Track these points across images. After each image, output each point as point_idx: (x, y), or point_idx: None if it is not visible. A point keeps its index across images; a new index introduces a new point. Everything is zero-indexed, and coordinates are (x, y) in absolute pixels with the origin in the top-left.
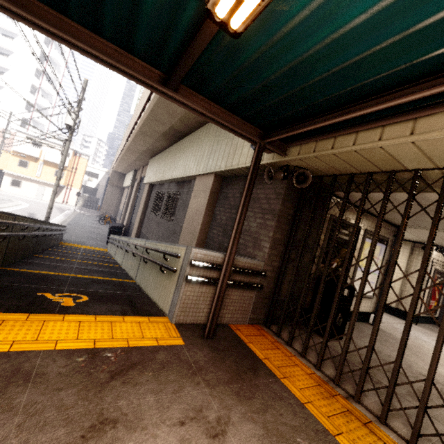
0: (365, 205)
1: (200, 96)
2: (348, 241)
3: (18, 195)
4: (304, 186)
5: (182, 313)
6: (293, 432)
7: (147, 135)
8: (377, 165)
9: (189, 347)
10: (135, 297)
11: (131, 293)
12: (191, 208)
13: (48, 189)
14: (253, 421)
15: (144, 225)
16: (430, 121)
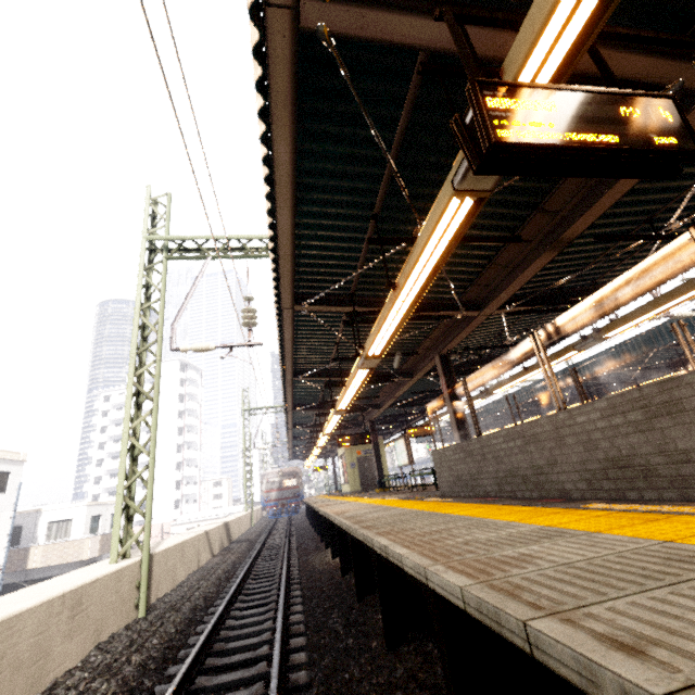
0: None
1: None
2: None
3: None
4: None
5: None
6: None
7: None
8: None
9: None
10: None
11: None
12: None
13: None
14: None
15: None
16: None
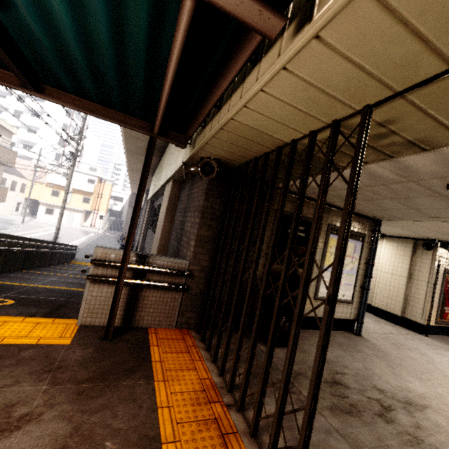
0: None
1: (69, 94)
2: (305, 238)
3: (51, 222)
4: (212, 177)
5: (88, 314)
6: (110, 435)
7: (135, 153)
8: (259, 143)
9: (72, 346)
10: (72, 303)
11: (75, 299)
12: (159, 217)
13: (77, 214)
14: (68, 420)
15: (146, 241)
16: (249, 80)
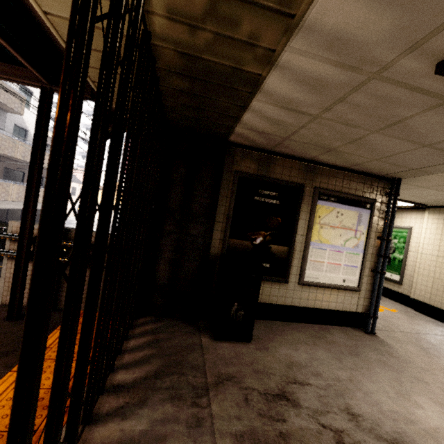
0: (291, 150)
1: None
2: (281, 206)
3: None
4: None
5: (9, 293)
6: None
7: None
8: None
9: None
10: None
11: None
12: None
13: None
14: None
15: None
16: None
